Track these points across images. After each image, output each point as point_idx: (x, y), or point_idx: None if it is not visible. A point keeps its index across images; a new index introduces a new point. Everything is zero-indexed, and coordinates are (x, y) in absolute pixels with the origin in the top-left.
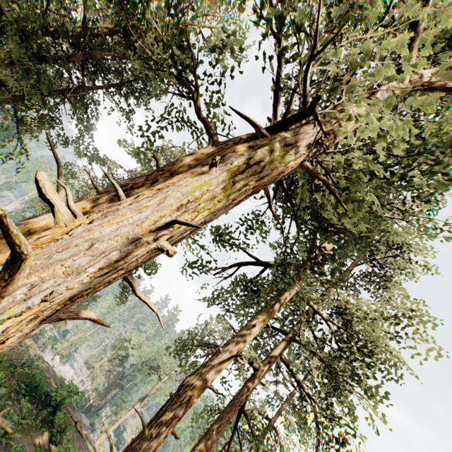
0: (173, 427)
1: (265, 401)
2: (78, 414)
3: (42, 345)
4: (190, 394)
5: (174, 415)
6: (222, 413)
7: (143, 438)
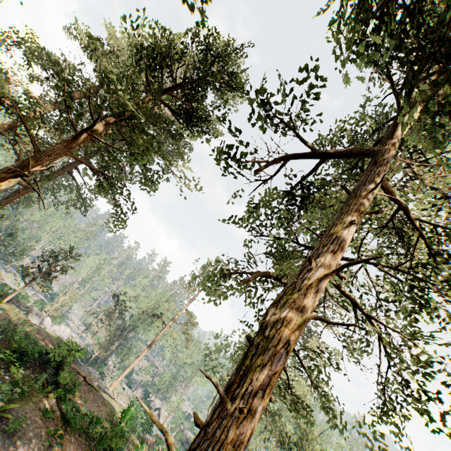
0: (272, 389)
1: None
2: (84, 369)
3: (26, 308)
4: (286, 333)
5: (271, 370)
6: None
7: (225, 419)
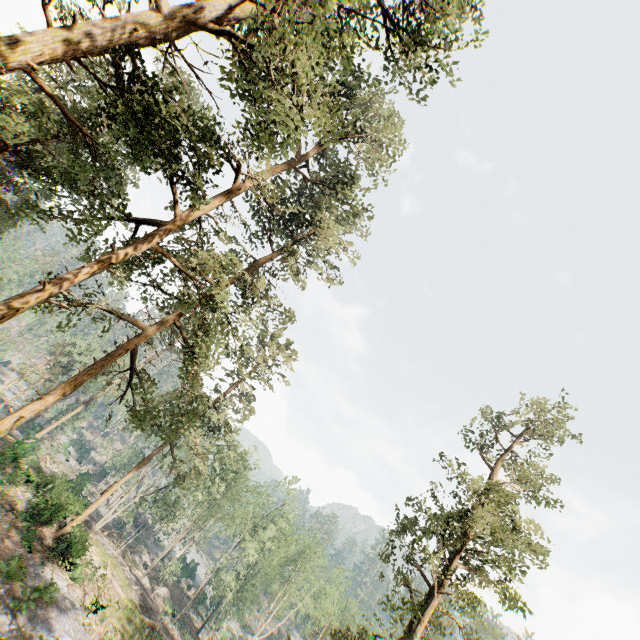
0: None
1: (216, 390)
2: None
3: None
4: (0, 311)
5: None
6: (96, 361)
7: None
